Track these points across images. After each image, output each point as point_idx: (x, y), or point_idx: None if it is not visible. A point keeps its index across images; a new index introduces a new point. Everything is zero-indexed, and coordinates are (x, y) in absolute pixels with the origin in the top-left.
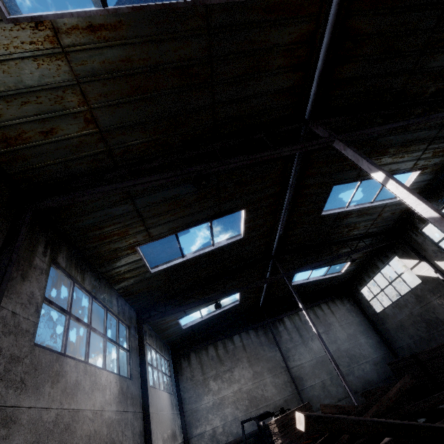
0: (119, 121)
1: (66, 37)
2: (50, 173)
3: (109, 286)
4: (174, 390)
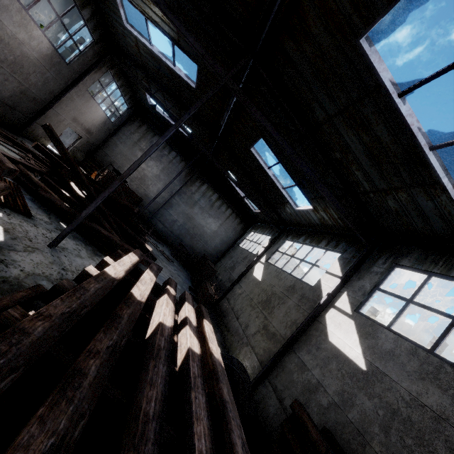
0: None
1: None
2: None
3: None
4: (116, 123)
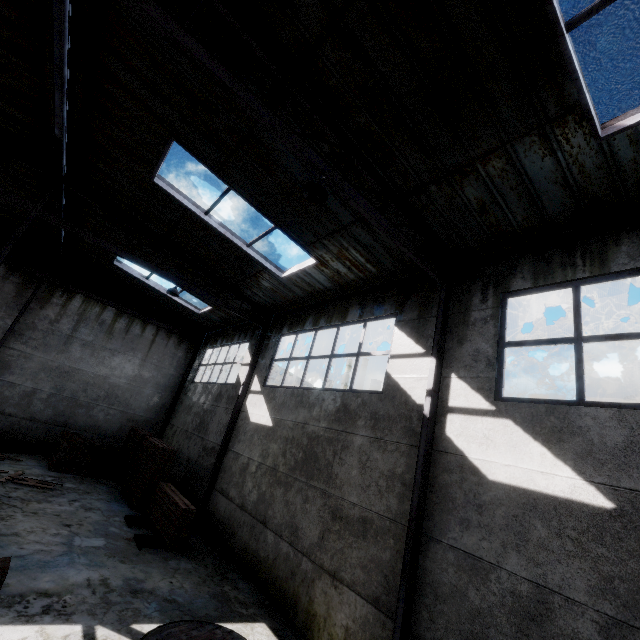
0: None
1: None
2: None
3: None
4: None
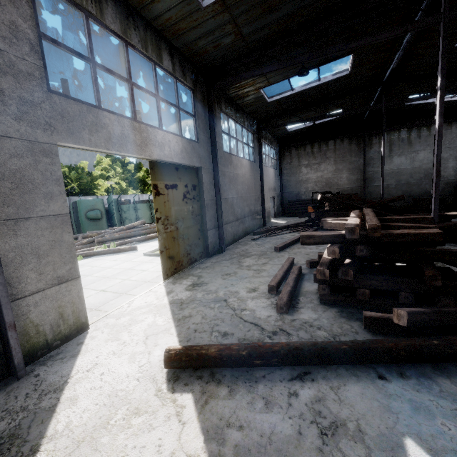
0: (254, 29)
1: (228, 1)
2: (216, 63)
3: (242, 110)
4: (277, 168)
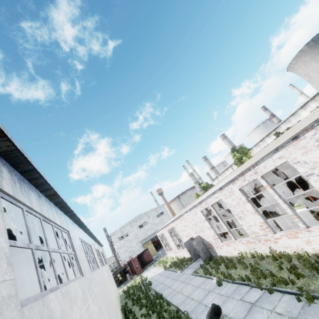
0: None
1: None
2: None
3: None
4: None
